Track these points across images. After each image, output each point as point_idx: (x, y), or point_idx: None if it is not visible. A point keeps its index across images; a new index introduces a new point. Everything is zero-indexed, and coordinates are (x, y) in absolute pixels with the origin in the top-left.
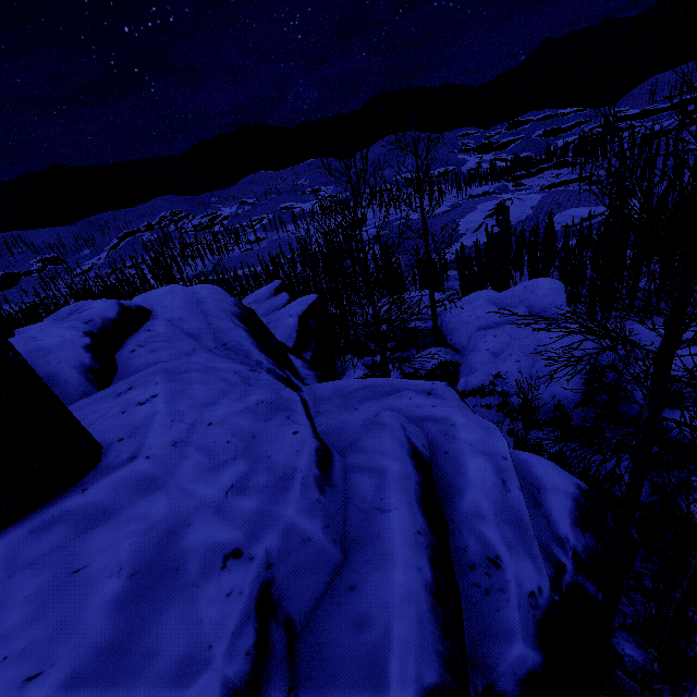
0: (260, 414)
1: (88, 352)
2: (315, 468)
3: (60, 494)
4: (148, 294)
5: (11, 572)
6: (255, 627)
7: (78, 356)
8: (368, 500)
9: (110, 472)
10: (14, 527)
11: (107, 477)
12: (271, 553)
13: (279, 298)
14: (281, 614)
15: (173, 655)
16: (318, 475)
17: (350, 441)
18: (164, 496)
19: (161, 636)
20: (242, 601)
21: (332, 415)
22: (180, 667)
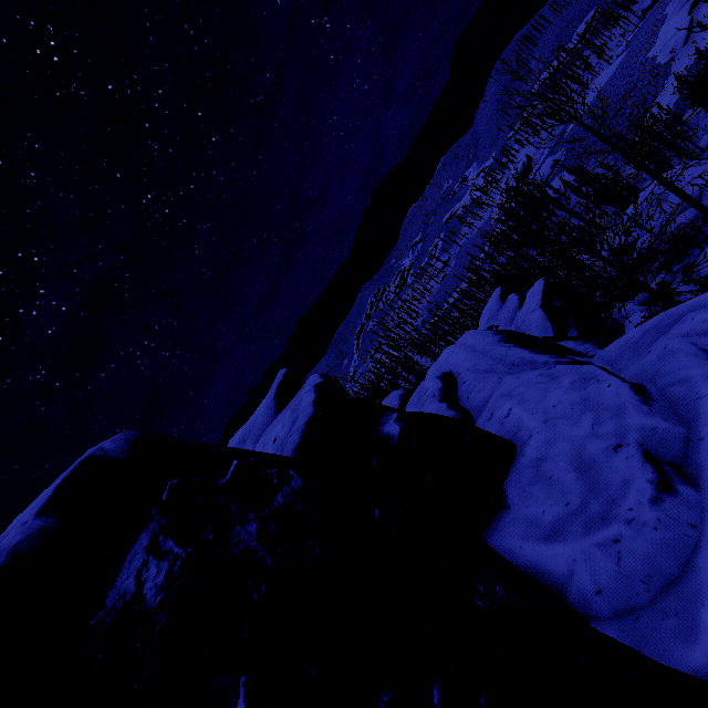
0: (578, 388)
1: (451, 409)
2: (636, 397)
3: (513, 462)
4: (438, 363)
5: (524, 488)
6: (650, 465)
7: (449, 414)
8: (687, 398)
9: (526, 445)
10: (509, 477)
11: (527, 447)
12: (637, 440)
13: (510, 303)
14: (663, 462)
15: (617, 481)
16: (640, 399)
17: (653, 374)
18: (561, 442)
19: (607, 479)
20: (635, 458)
21: (631, 366)
22: (623, 483)
